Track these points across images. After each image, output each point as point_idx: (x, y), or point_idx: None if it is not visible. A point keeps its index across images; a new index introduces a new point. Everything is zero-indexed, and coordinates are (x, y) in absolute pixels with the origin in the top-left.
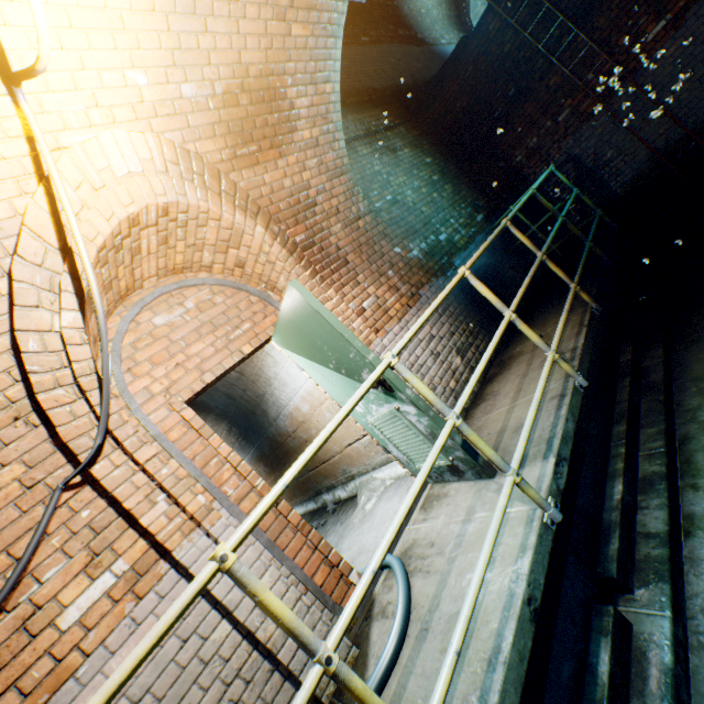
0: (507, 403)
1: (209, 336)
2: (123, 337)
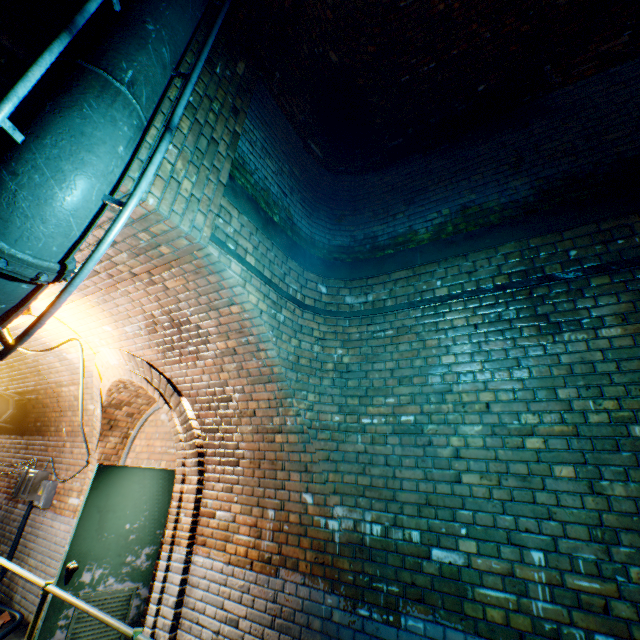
0: None
1: (165, 440)
2: (149, 415)
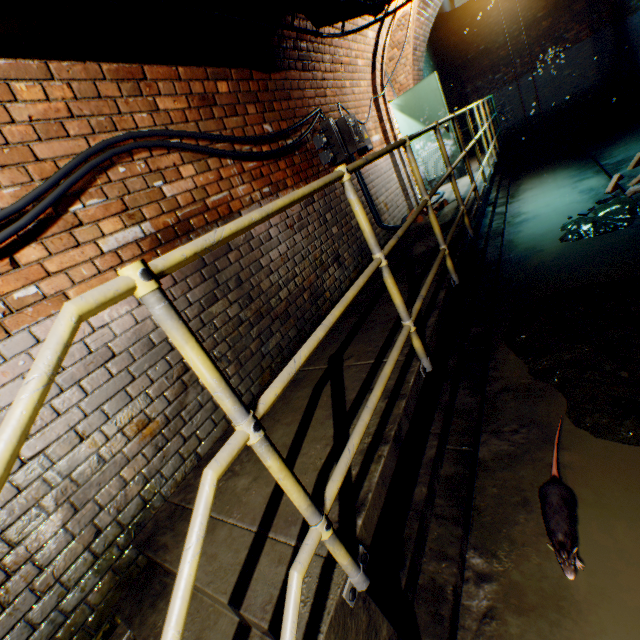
0: None
1: None
2: None
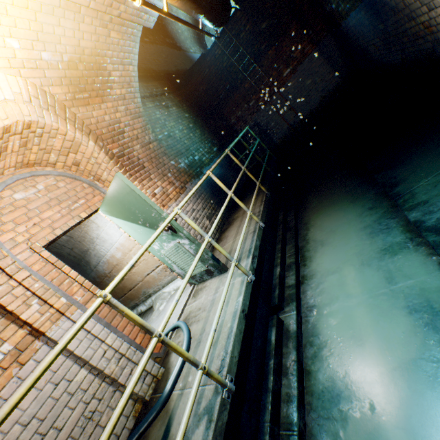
0: (232, 239)
1: (56, 206)
2: None
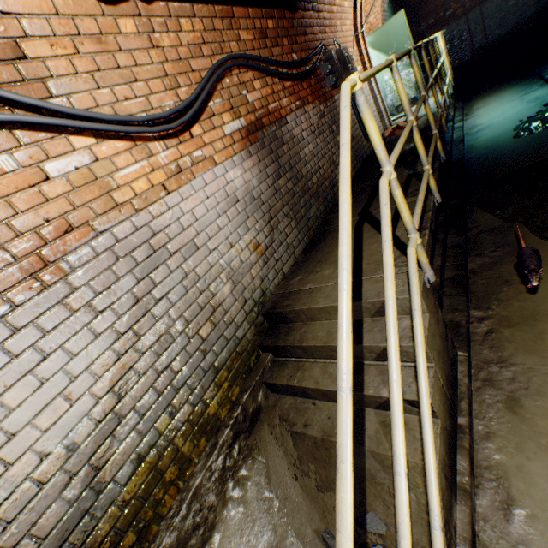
0: None
1: None
2: None
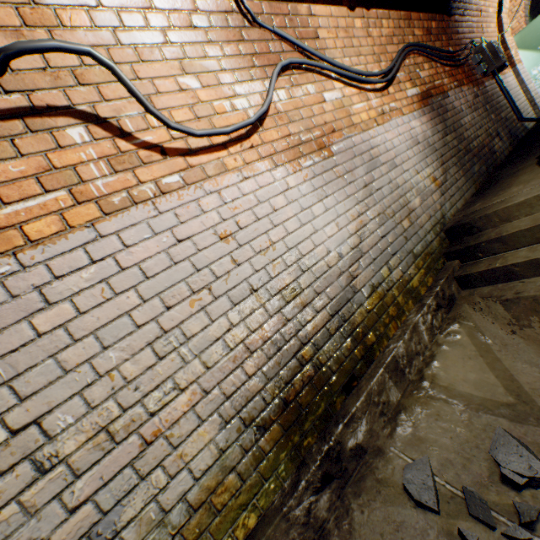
0: None
1: None
2: None
